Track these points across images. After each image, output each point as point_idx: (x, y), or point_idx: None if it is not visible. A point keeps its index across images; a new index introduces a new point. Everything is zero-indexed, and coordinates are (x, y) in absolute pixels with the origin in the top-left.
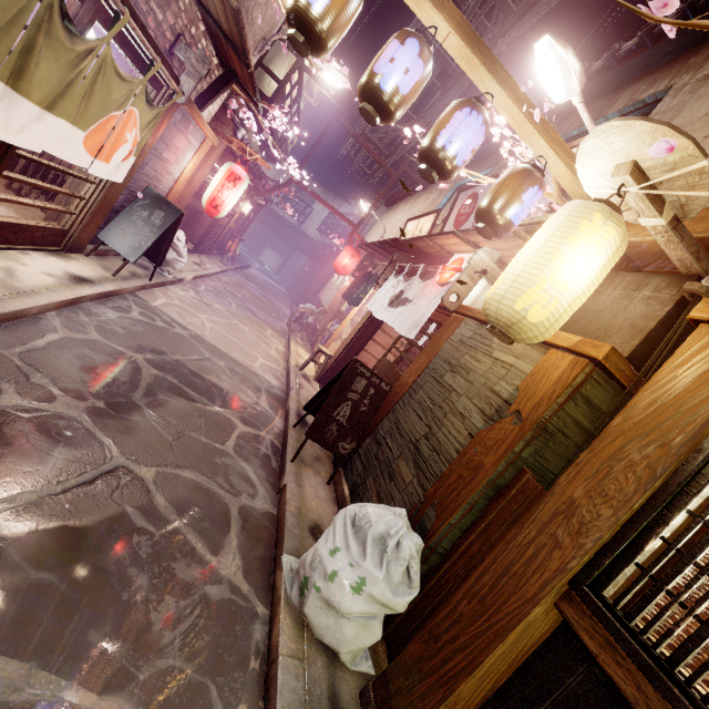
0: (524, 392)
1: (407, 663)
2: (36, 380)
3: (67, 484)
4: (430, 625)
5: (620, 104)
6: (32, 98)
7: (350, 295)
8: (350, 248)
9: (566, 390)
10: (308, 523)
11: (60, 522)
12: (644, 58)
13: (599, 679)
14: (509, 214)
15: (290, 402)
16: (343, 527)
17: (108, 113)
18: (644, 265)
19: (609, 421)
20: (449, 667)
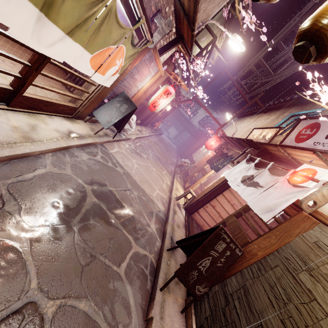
0: None
1: None
2: (8, 207)
3: None
4: None
5: None
6: (58, 24)
7: (212, 162)
8: (216, 137)
9: None
10: None
11: None
12: None
13: None
14: None
15: (168, 226)
16: None
17: (107, 45)
18: None
19: None
20: None
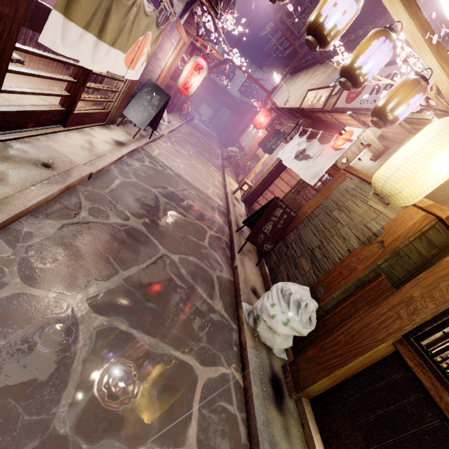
0: (387, 230)
1: (307, 357)
2: (119, 208)
3: (146, 263)
4: (321, 343)
5: None
6: (106, 41)
7: (264, 145)
8: (265, 110)
9: (416, 233)
10: (250, 286)
11: (149, 281)
12: None
13: (411, 378)
14: (397, 113)
15: (231, 216)
16: (277, 294)
17: (137, 39)
18: None
19: (440, 253)
20: (331, 362)
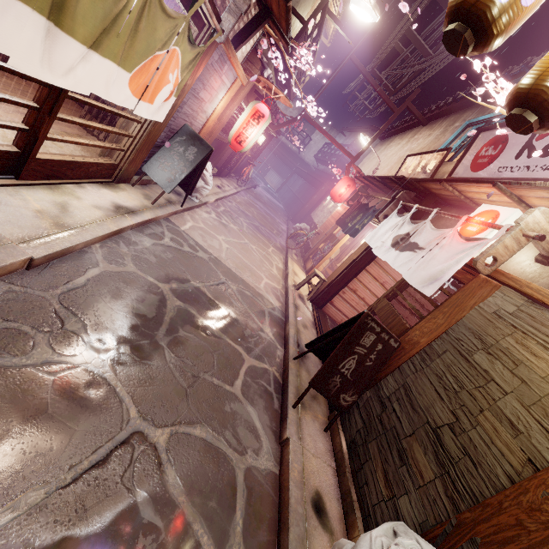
0: None
1: None
2: (69, 326)
3: (78, 468)
4: None
5: None
6: (76, 35)
7: (345, 223)
8: (347, 179)
9: None
10: (310, 493)
11: (62, 531)
12: None
13: None
14: None
15: (290, 328)
16: None
17: (152, 53)
18: None
19: None
20: None
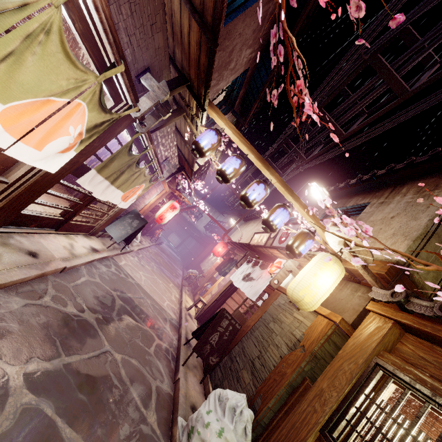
0: (306, 336)
1: None
2: (78, 300)
3: (89, 355)
4: None
5: (352, 203)
6: (115, 185)
7: (220, 269)
8: (223, 242)
9: (324, 336)
10: (190, 403)
11: (87, 373)
12: (359, 187)
13: None
14: (300, 249)
15: (182, 330)
16: (214, 400)
17: (135, 186)
18: (361, 279)
19: None
20: None
